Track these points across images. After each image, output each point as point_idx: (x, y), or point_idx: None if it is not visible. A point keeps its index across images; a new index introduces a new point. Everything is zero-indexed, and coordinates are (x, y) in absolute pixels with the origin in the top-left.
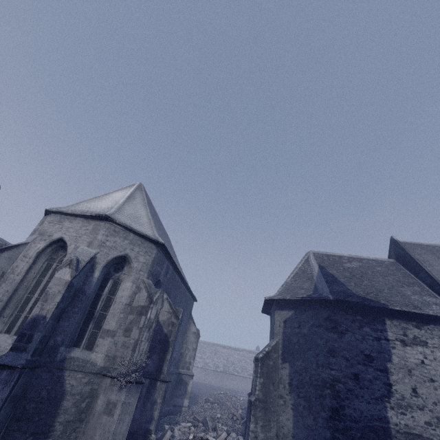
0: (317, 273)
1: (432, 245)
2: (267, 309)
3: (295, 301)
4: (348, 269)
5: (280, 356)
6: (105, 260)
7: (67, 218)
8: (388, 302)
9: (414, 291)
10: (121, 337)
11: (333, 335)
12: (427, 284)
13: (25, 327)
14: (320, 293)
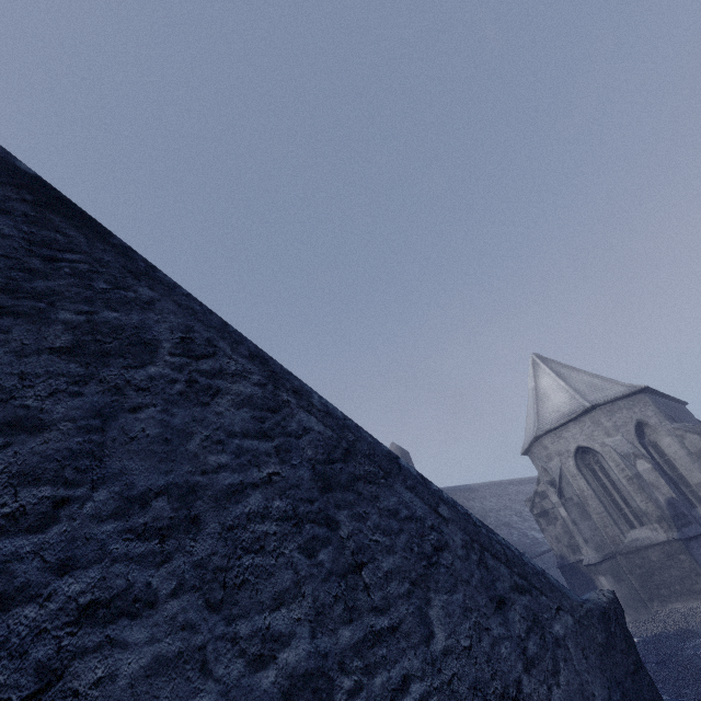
0: None
1: None
2: None
3: None
4: None
5: None
6: (632, 436)
7: (560, 431)
8: None
9: None
10: None
11: None
12: None
13: (670, 511)
14: None
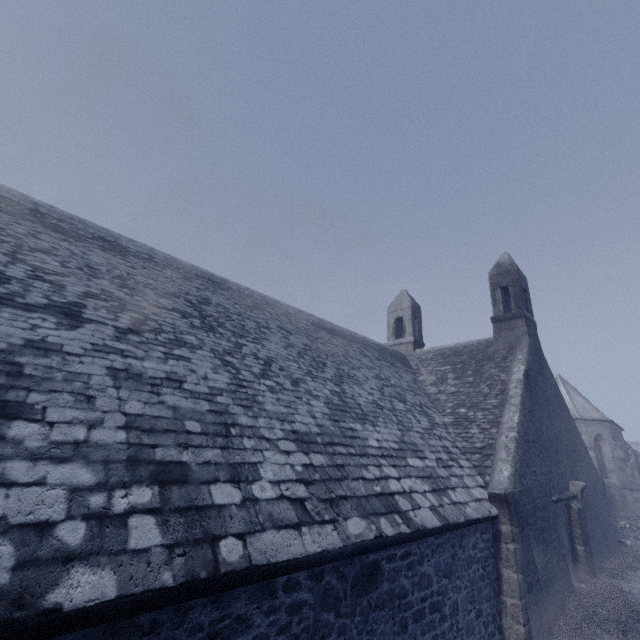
0: None
1: None
2: None
3: None
4: None
5: None
6: (592, 439)
7: None
8: None
9: None
10: (619, 472)
11: None
12: None
13: None
14: None
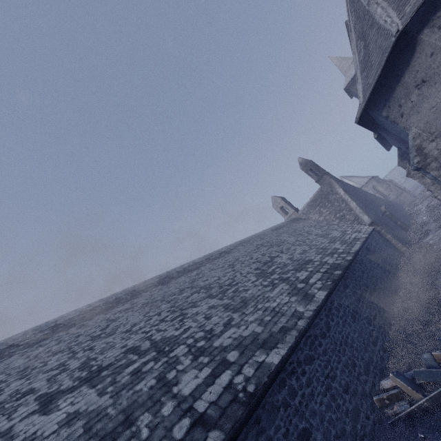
0: None
1: None
2: None
3: None
4: None
5: None
6: (373, 190)
7: None
8: None
9: None
10: (391, 193)
11: None
12: None
13: None
14: None
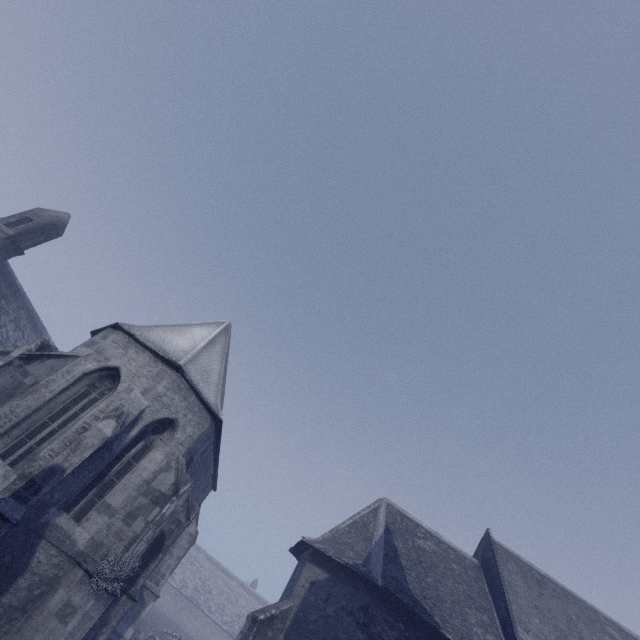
0: (379, 537)
1: (530, 565)
2: (299, 550)
3: (337, 562)
4: (418, 550)
5: (286, 630)
6: (152, 417)
7: (135, 346)
8: (443, 622)
9: (481, 621)
10: (119, 521)
11: (360, 635)
12: (500, 619)
13: (39, 474)
14: (370, 568)
